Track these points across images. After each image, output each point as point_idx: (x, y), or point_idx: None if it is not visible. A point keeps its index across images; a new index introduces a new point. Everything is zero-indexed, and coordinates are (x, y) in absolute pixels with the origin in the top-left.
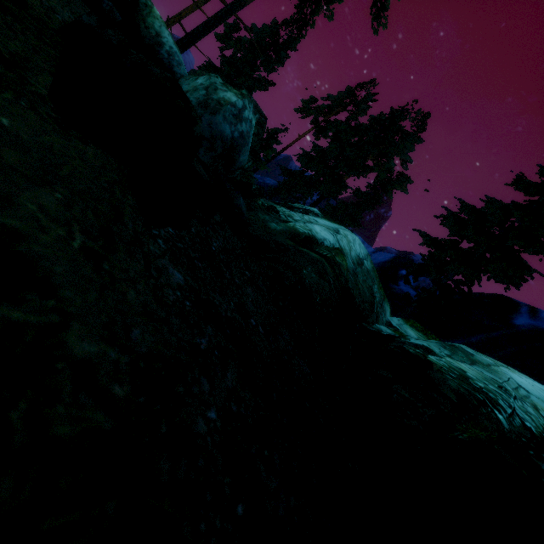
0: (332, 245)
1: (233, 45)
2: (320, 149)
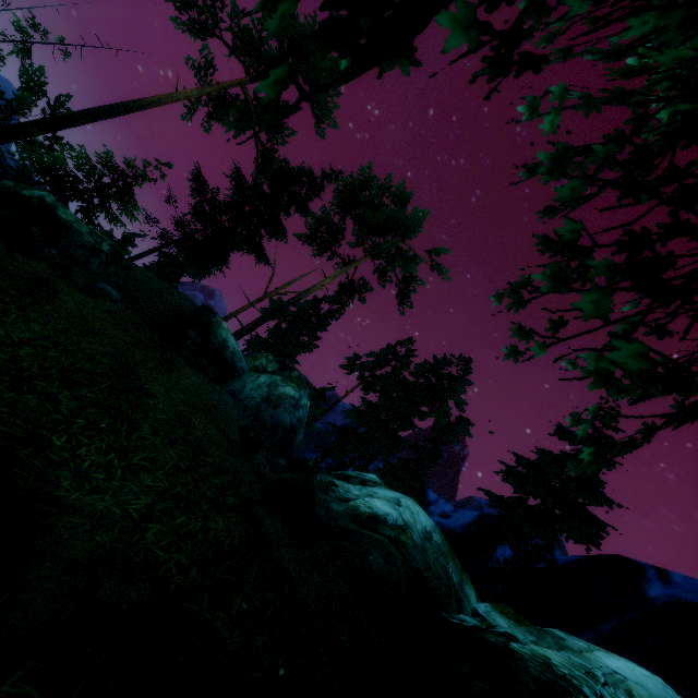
0: (395, 520)
1: (278, 316)
2: (369, 403)
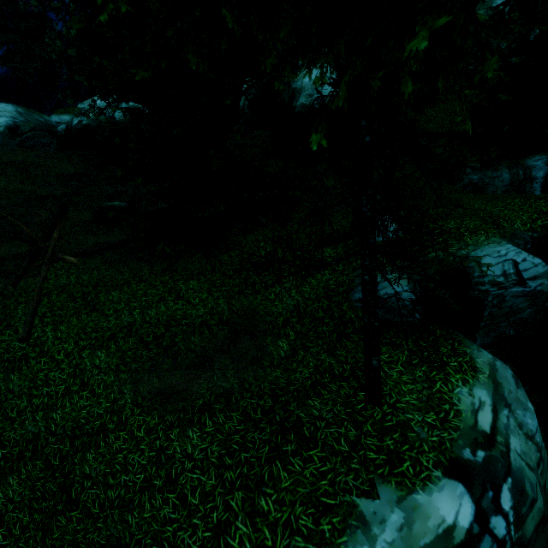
0: (10, 121)
1: None
2: None
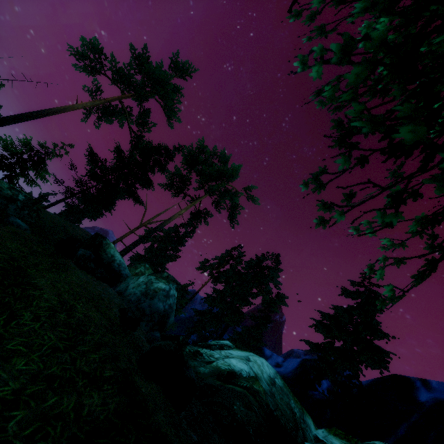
0: (248, 373)
1: (151, 240)
2: (218, 291)
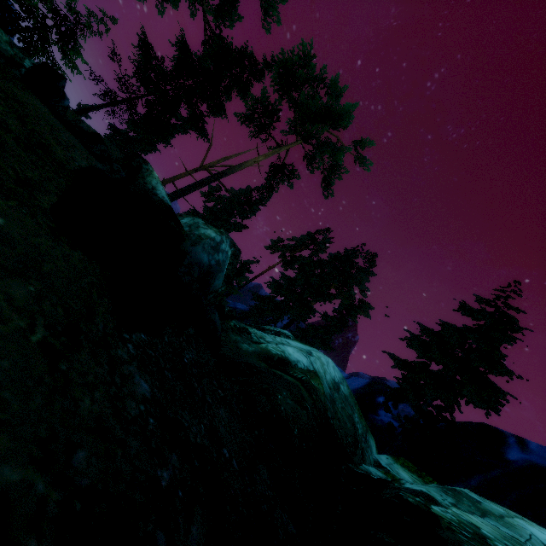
0: (306, 367)
1: (215, 200)
2: (288, 278)
